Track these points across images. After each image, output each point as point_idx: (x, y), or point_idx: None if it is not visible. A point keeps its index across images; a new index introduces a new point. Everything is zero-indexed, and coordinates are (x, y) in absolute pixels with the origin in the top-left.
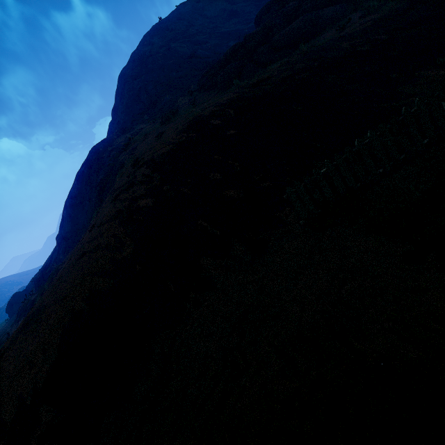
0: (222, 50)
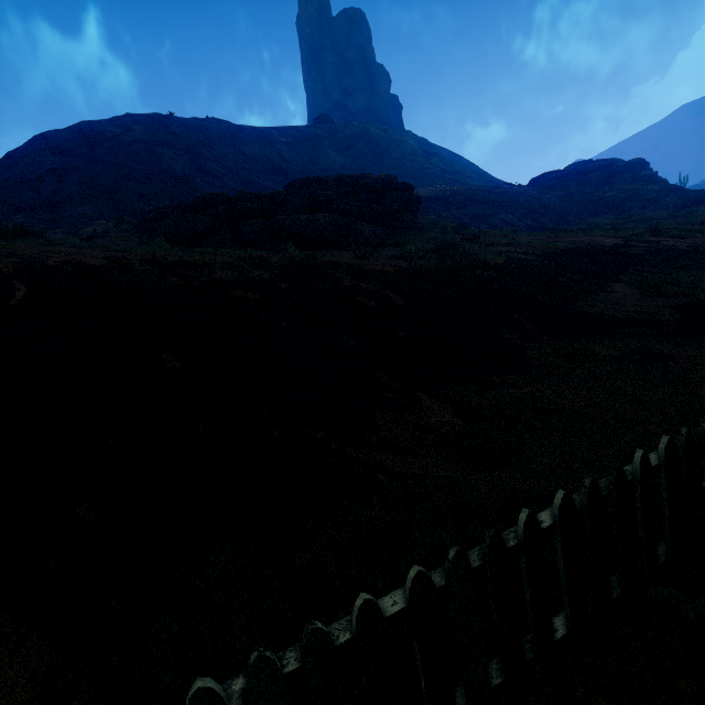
0: None
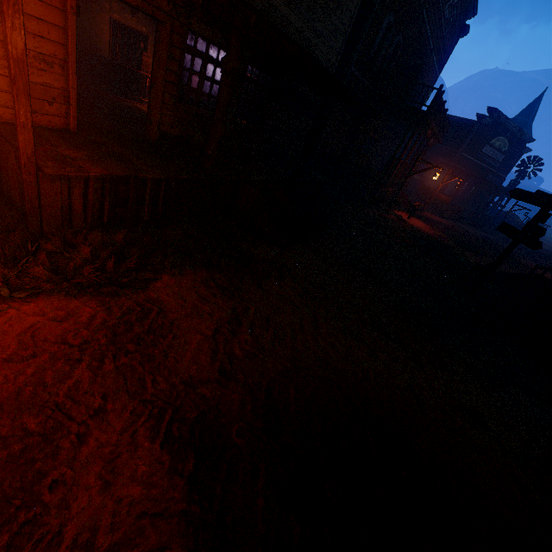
0: None
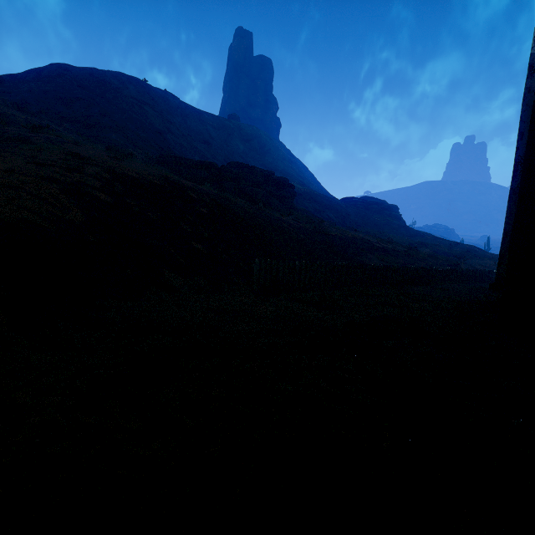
0: (188, 155)
